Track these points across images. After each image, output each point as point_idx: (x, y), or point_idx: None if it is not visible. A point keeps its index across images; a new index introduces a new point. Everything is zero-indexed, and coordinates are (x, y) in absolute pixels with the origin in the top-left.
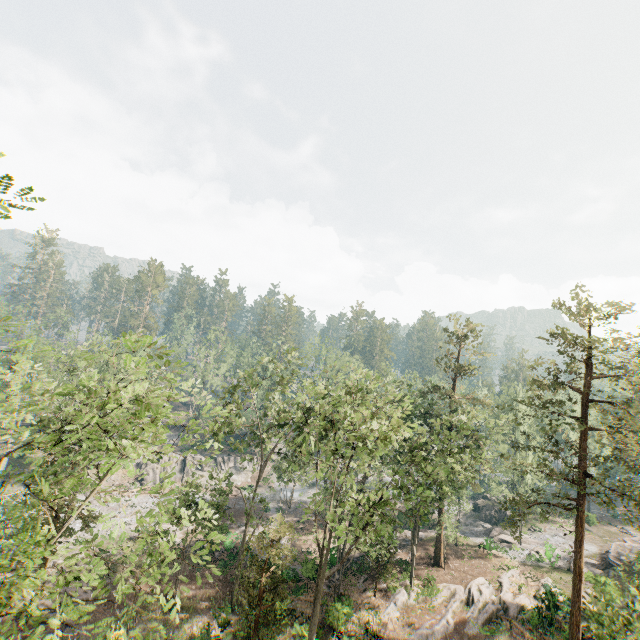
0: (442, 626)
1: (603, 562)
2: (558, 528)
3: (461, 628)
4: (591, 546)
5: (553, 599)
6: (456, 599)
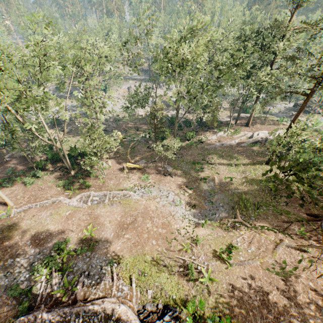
0: (231, 143)
1: None
2: None
3: (239, 144)
4: None
5: None
6: (245, 136)
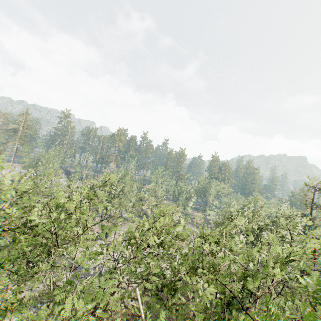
0: None
1: None
2: None
3: None
4: None
5: None
6: None
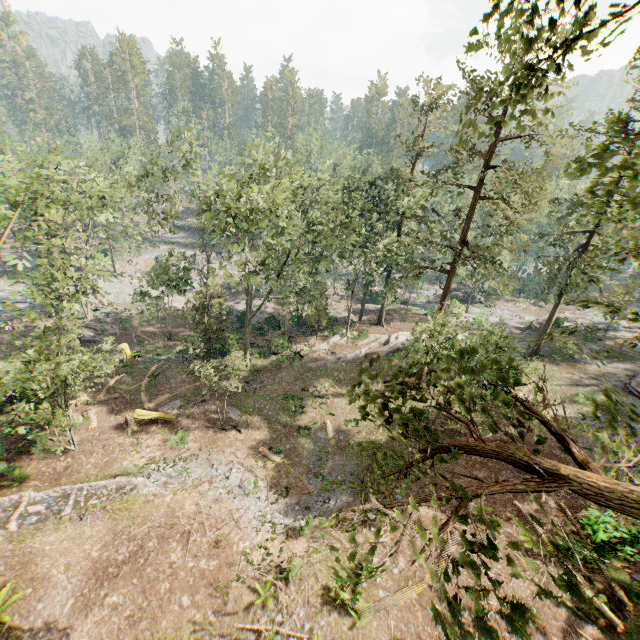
0: (355, 354)
1: (528, 326)
2: (513, 305)
3: (369, 356)
4: (532, 317)
5: (449, 343)
6: (377, 342)
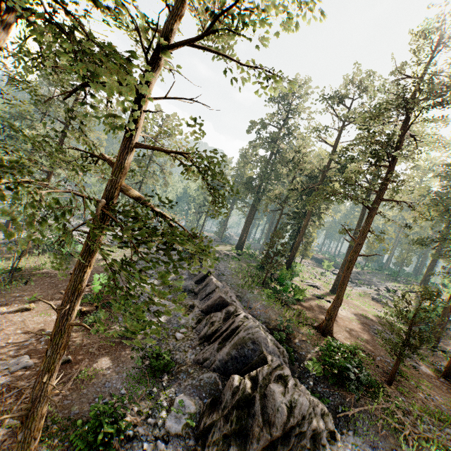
0: None
1: None
2: None
3: None
4: None
5: None
6: None
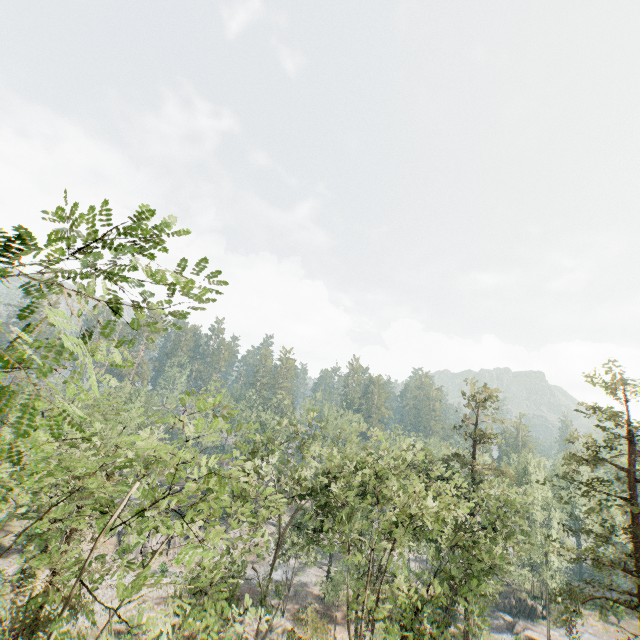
0: None
1: None
2: (585, 621)
3: None
4: None
5: None
6: None
